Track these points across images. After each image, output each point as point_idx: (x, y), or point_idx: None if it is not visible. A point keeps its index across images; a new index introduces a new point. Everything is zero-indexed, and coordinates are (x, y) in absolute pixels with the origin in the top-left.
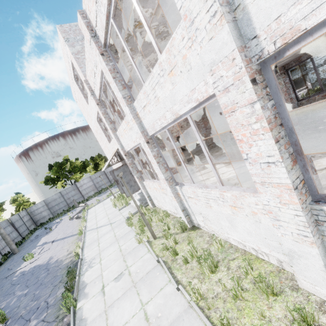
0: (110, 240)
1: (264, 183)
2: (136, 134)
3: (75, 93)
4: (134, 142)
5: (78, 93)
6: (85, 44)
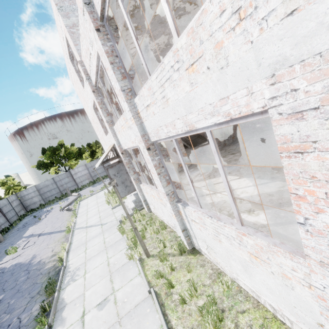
0: (99, 247)
1: (326, 264)
2: (135, 136)
3: (71, 74)
4: (133, 142)
5: (73, 74)
6: (79, 14)
